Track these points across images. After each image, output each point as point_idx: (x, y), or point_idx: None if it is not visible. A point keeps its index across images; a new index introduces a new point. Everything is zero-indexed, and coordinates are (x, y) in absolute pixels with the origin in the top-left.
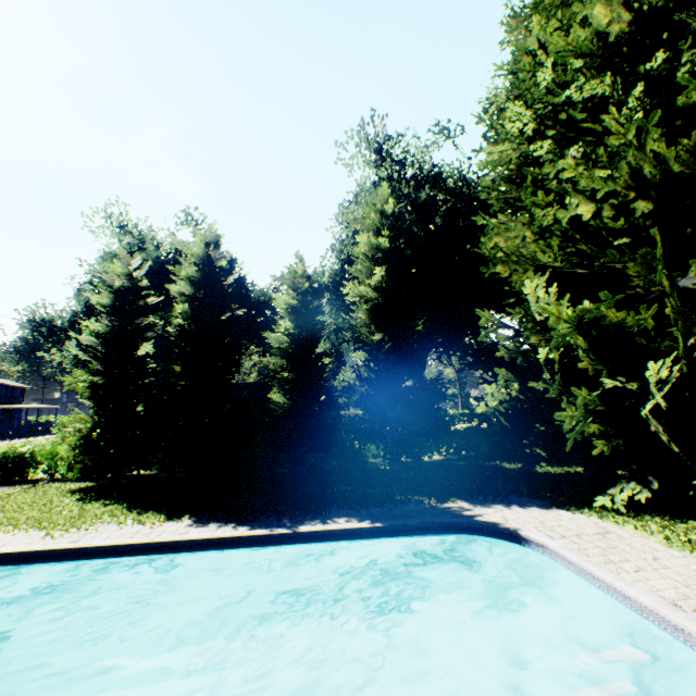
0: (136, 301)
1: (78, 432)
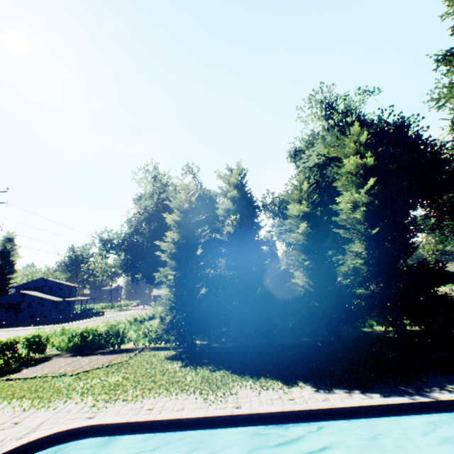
0: (193, 218)
1: (167, 312)
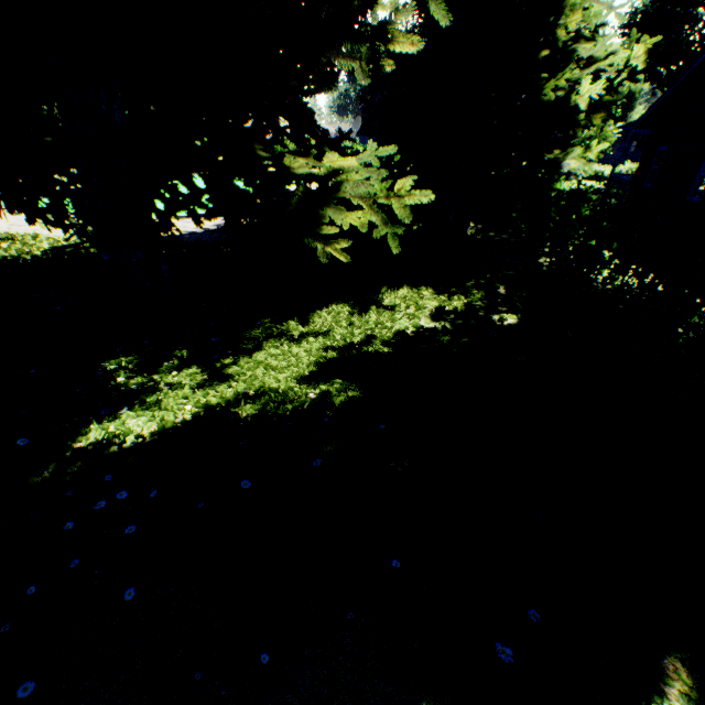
0: None
1: None
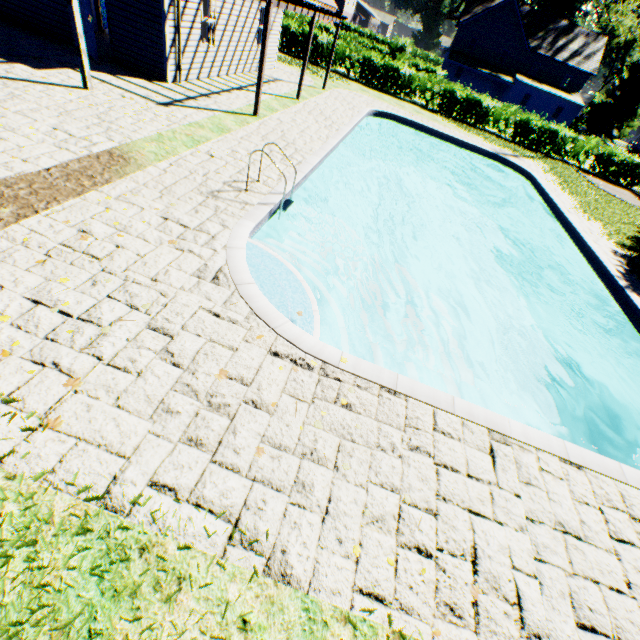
0: None
1: None
